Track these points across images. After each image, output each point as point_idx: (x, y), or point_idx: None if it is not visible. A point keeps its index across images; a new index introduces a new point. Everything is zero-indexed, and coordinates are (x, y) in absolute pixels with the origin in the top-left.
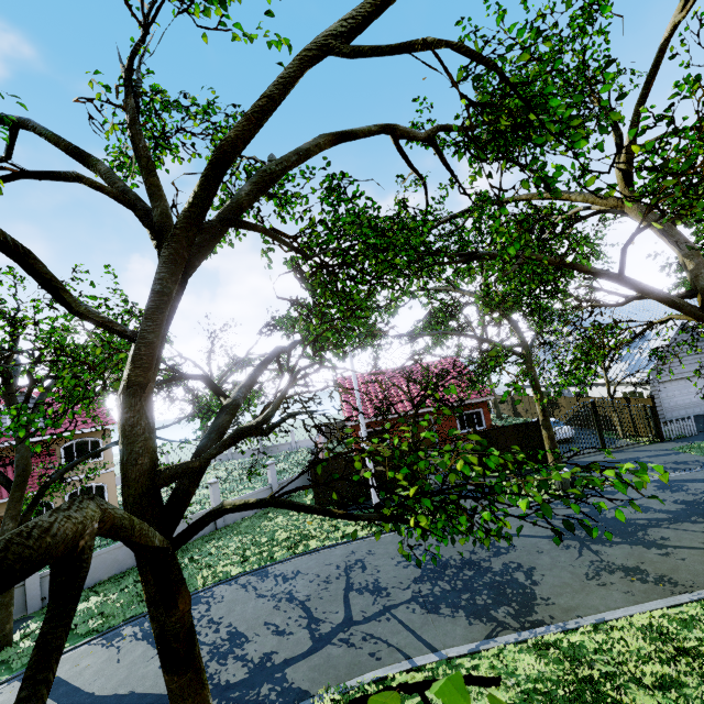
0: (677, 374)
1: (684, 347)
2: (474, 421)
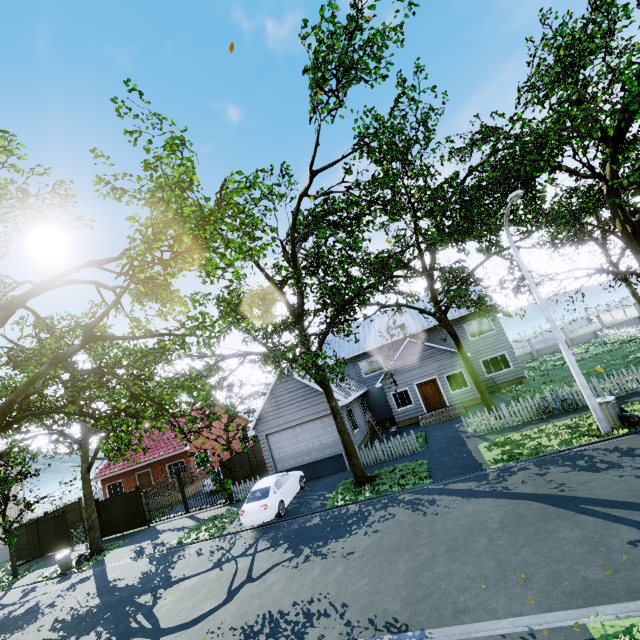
0: (283, 424)
1: (289, 395)
2: (180, 470)
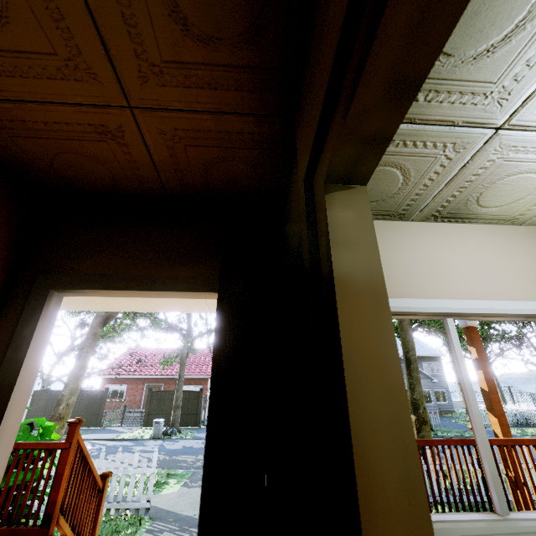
0: None
1: None
2: None
